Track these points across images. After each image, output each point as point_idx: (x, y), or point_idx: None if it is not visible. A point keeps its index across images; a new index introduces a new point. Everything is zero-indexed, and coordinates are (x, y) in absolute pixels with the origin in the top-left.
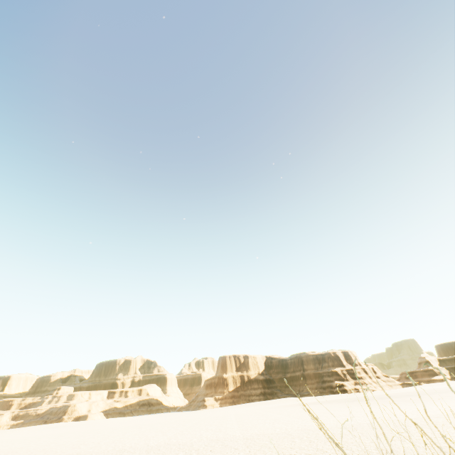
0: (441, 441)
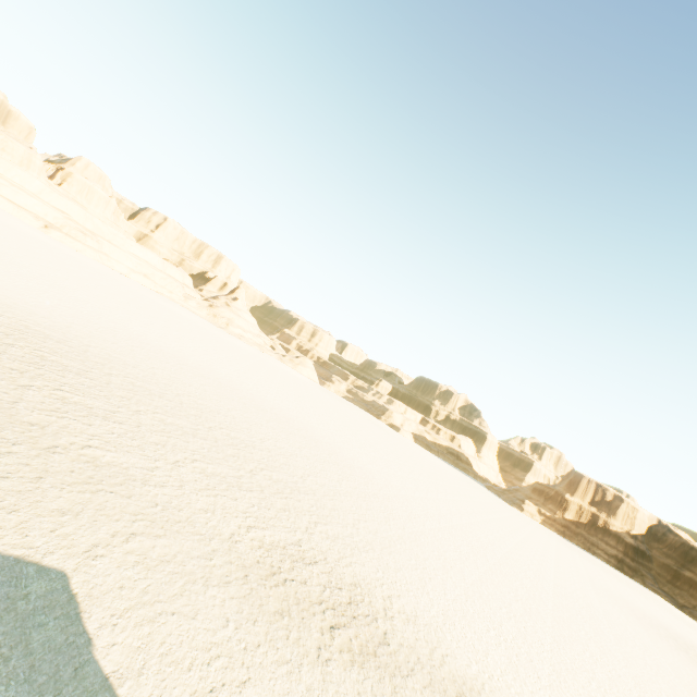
0: None
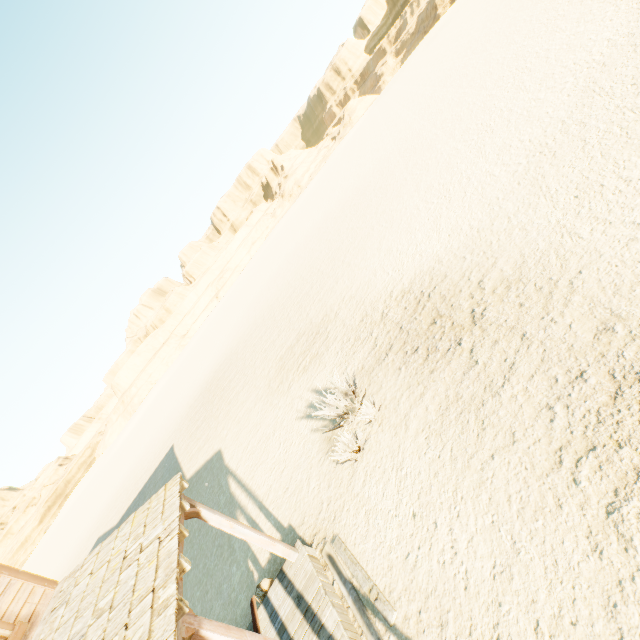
0: (602, 205)
